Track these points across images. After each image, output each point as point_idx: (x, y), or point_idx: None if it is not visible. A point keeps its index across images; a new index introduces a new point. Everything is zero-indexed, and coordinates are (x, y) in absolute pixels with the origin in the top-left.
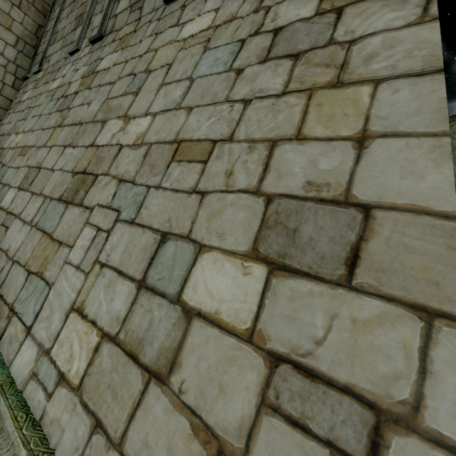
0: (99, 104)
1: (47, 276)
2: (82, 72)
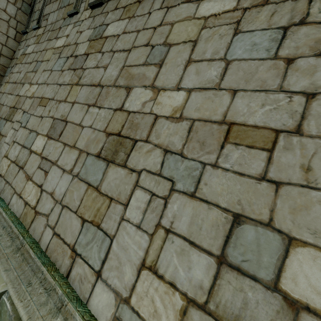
0: (117, 69)
1: (104, 227)
2: (87, 35)
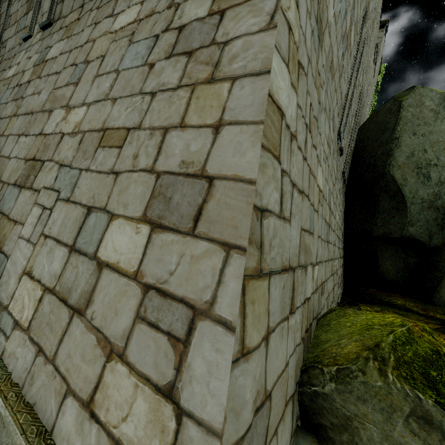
0: (47, 94)
1: (6, 250)
2: (34, 60)
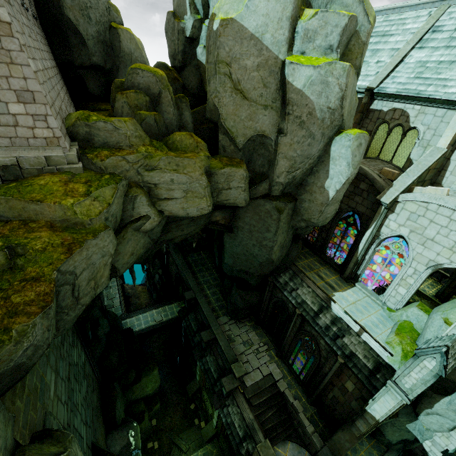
0: None
1: None
2: None
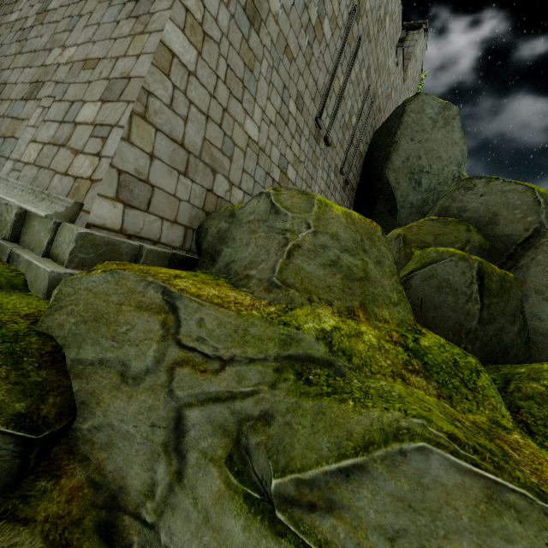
0: (48, 37)
1: (17, 136)
2: (37, 9)
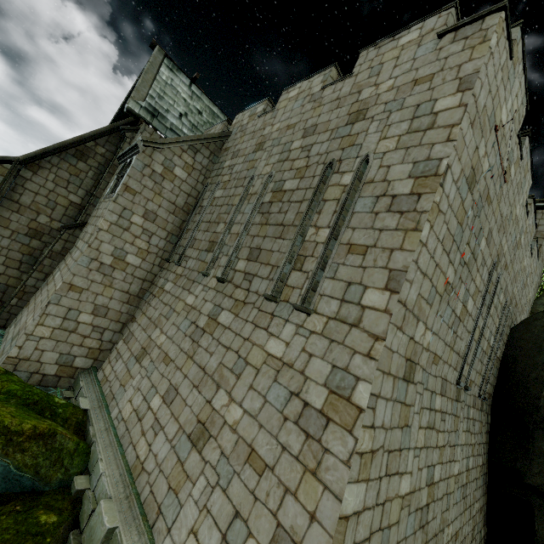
0: (217, 363)
1: (179, 497)
2: (209, 308)
